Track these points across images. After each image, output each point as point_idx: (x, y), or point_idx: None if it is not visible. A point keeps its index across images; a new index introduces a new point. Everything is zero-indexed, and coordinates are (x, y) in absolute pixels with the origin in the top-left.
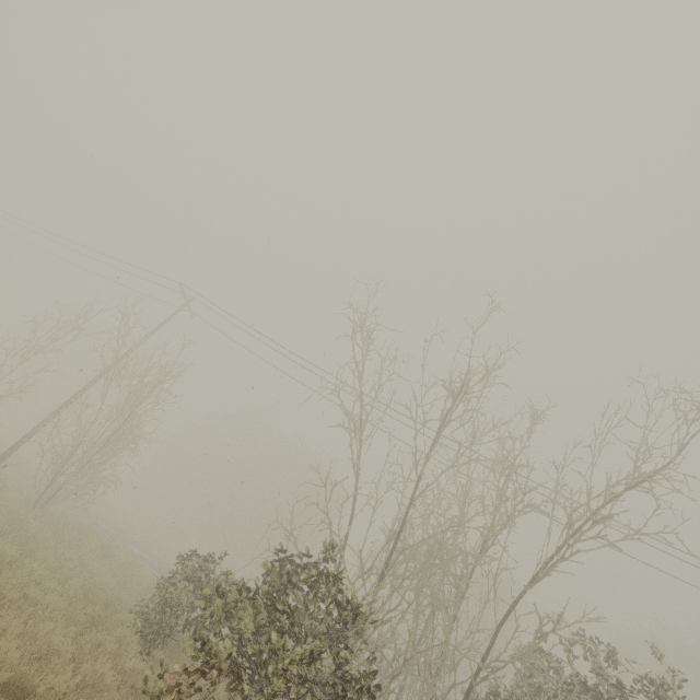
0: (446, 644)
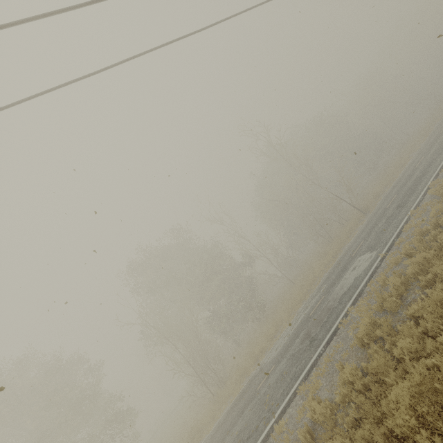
0: None
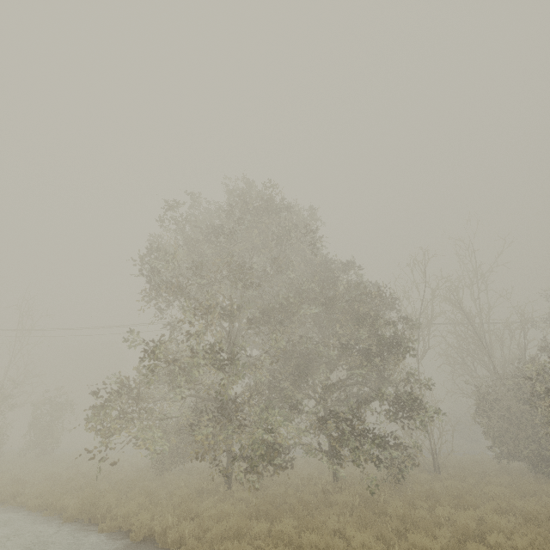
0: None
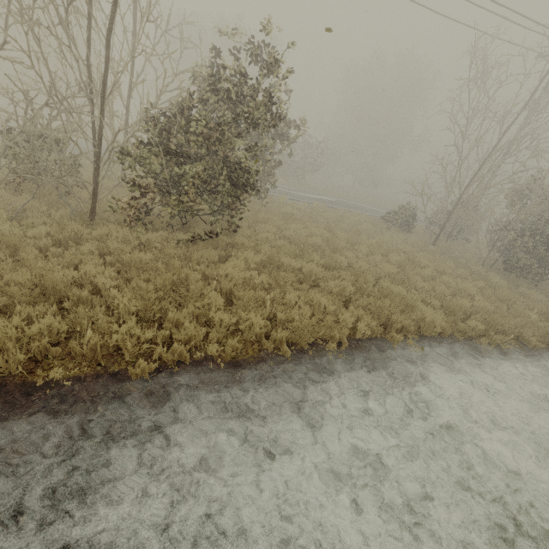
0: (90, 77)
